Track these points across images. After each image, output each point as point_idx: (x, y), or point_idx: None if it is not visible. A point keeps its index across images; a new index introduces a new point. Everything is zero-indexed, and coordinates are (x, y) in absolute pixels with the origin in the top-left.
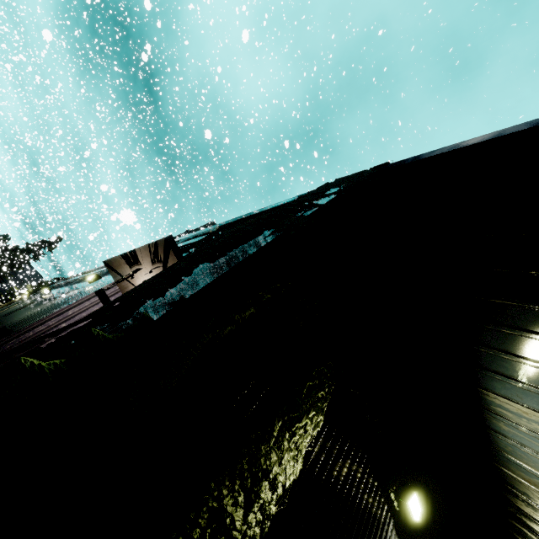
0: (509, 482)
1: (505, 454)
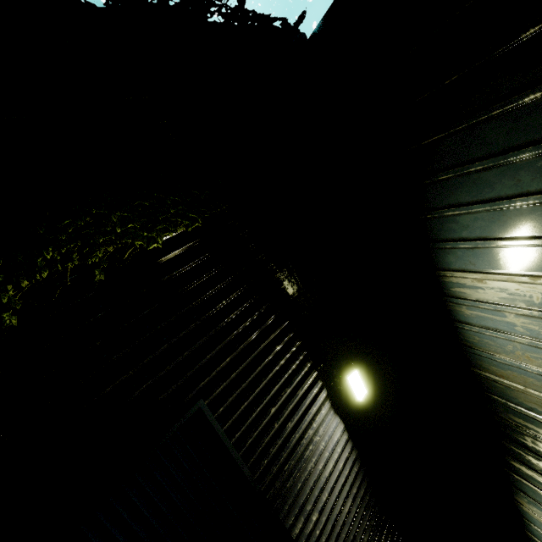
0: (486, 387)
1: (475, 348)
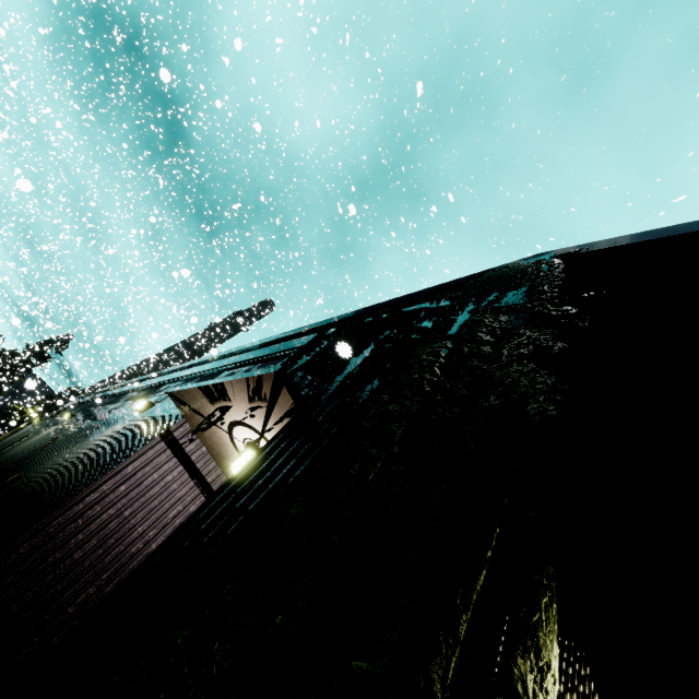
0: None
1: None
